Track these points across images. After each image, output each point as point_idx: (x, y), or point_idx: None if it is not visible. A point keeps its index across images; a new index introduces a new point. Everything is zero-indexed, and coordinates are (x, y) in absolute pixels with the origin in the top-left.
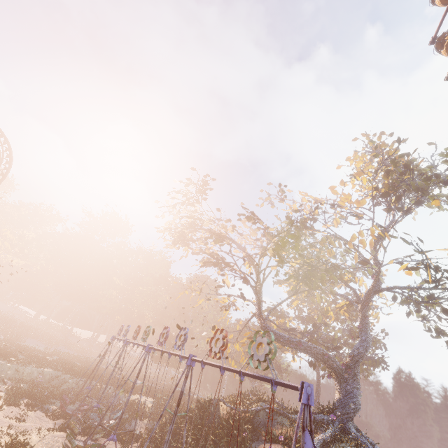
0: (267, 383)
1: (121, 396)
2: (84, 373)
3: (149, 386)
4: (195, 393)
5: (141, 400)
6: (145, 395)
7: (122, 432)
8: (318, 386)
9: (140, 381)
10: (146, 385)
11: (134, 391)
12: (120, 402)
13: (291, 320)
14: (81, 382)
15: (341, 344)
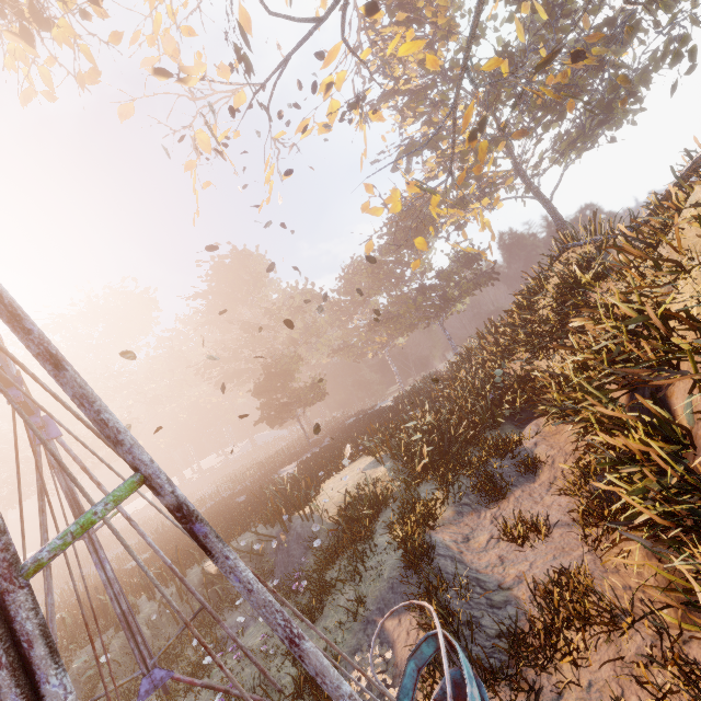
0: (463, 299)
1: (298, 530)
2: (142, 587)
3: (315, 456)
4: (375, 405)
5: (350, 488)
6: (335, 471)
7: (512, 671)
8: (557, 217)
9: (287, 468)
10: (307, 460)
11: (311, 490)
12: (314, 545)
13: (459, 130)
14: (156, 612)
15: (585, 77)
